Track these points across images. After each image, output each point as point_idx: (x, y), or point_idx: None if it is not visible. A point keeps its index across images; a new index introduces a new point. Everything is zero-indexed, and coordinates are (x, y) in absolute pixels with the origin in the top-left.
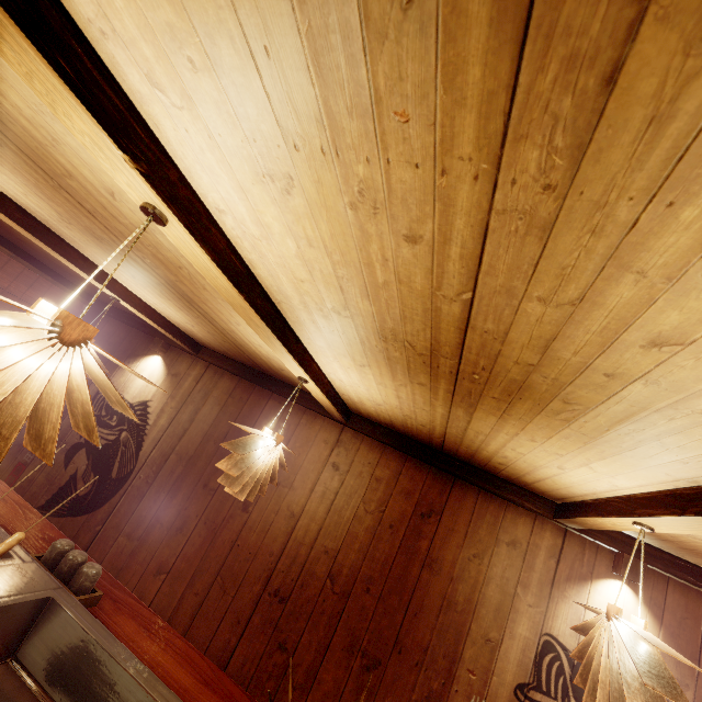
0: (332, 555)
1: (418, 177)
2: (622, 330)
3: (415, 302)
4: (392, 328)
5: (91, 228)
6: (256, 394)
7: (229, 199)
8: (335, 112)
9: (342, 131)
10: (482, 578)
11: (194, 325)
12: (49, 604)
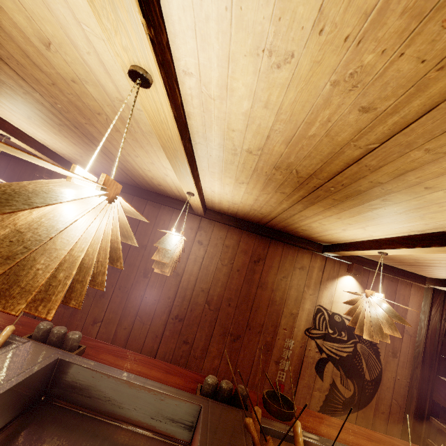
0: (206, 291)
1: (415, 69)
2: None
3: (327, 148)
4: (290, 162)
5: None
6: (135, 202)
7: (206, 64)
8: (389, 9)
9: (382, 25)
10: (287, 287)
11: (84, 156)
12: (59, 362)
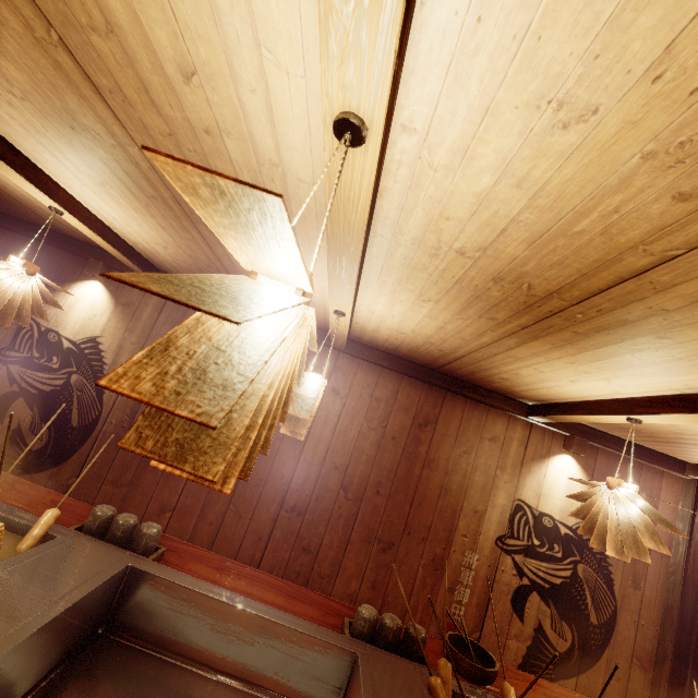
0: (343, 469)
1: None
2: None
3: (596, 252)
4: (524, 272)
5: (73, 112)
6: None
7: (445, 117)
8: None
9: None
10: (470, 468)
11: (170, 247)
12: (129, 573)
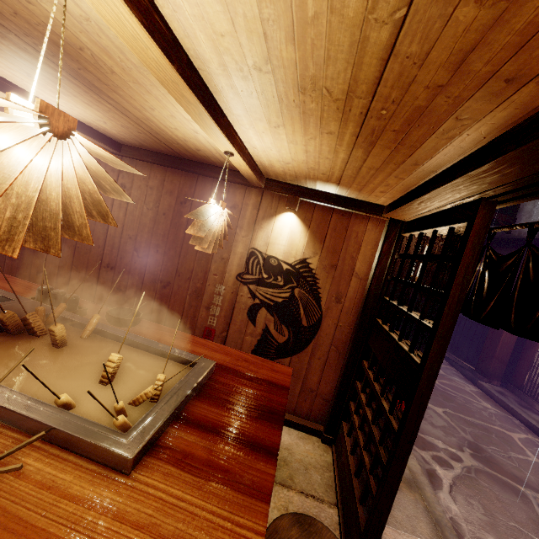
0: (134, 239)
1: None
2: None
3: None
4: None
5: None
6: None
7: None
8: None
9: None
10: None
11: None
12: None
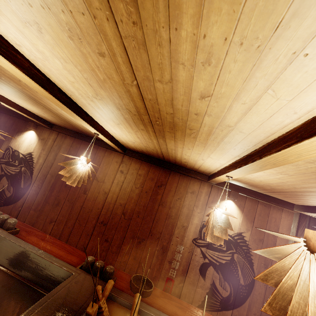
0: (123, 206)
1: (86, 20)
2: (190, 92)
3: (119, 88)
4: (118, 103)
5: None
6: (83, 144)
7: (18, 37)
8: None
9: None
10: (181, 206)
11: (44, 113)
12: None
